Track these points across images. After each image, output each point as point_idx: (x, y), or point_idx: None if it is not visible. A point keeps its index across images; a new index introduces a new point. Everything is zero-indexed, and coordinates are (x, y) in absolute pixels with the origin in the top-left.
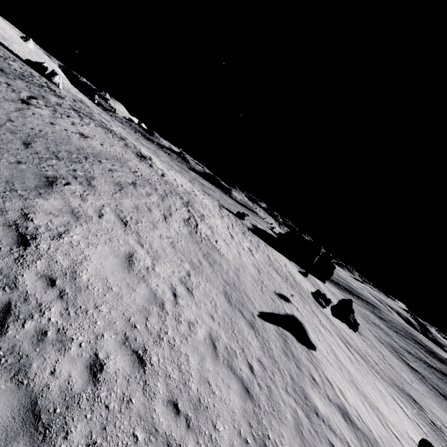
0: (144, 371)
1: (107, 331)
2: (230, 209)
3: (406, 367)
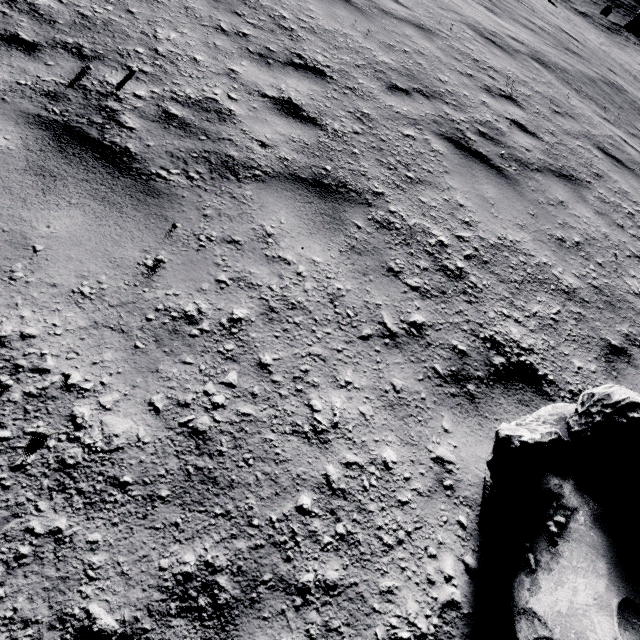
0: None
1: None
2: None
3: (582, 19)
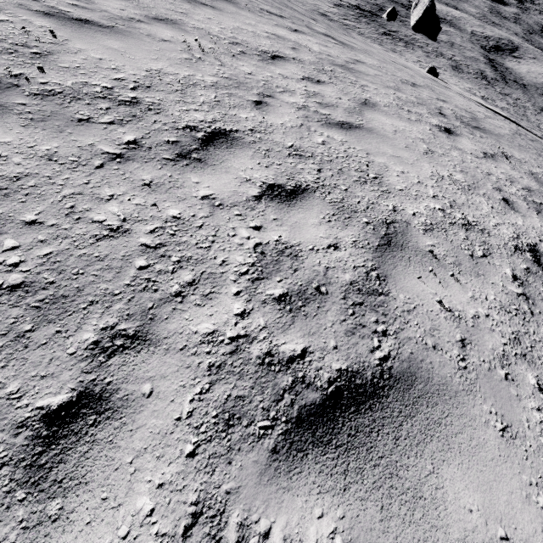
0: None
1: None
2: None
3: None
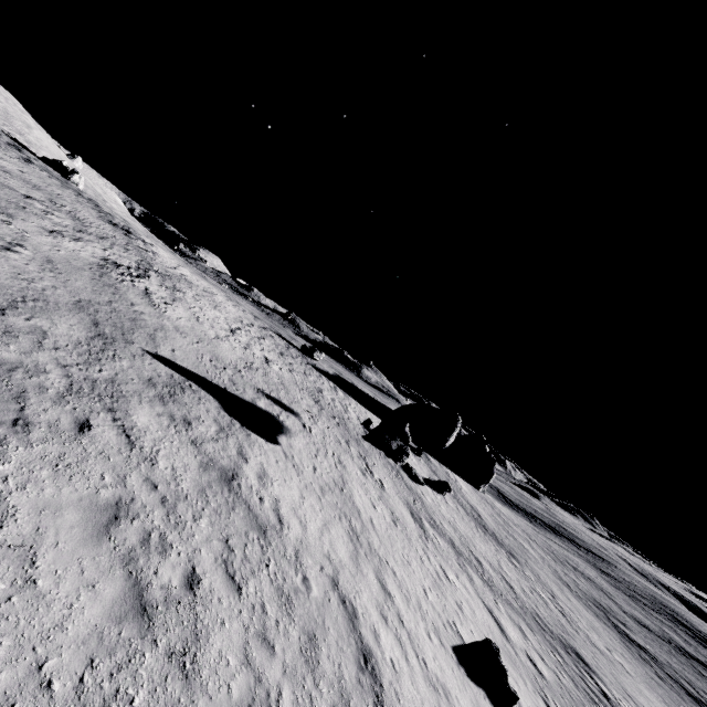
0: None
1: None
2: (299, 347)
3: (613, 633)
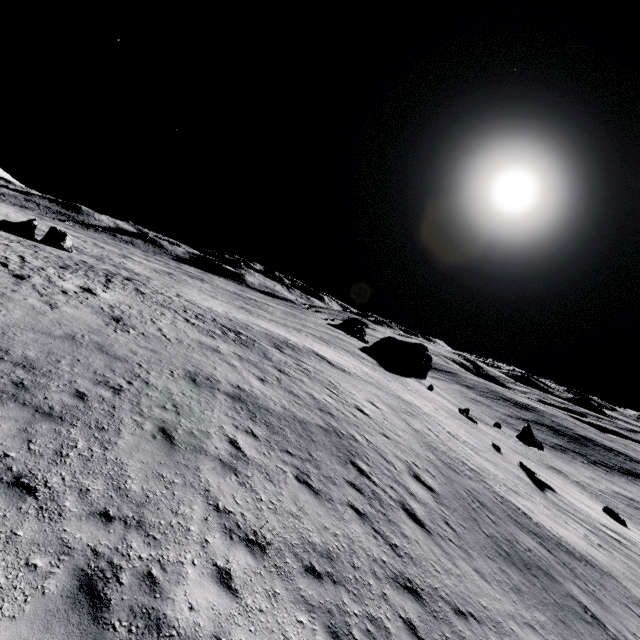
0: (636, 577)
1: (619, 570)
2: (343, 346)
3: None
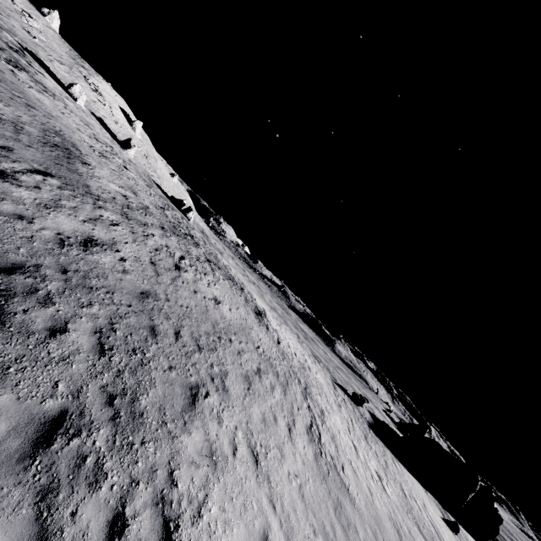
0: None
1: None
2: (342, 384)
3: None
